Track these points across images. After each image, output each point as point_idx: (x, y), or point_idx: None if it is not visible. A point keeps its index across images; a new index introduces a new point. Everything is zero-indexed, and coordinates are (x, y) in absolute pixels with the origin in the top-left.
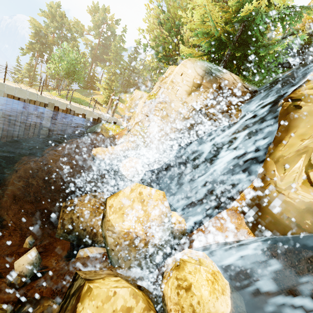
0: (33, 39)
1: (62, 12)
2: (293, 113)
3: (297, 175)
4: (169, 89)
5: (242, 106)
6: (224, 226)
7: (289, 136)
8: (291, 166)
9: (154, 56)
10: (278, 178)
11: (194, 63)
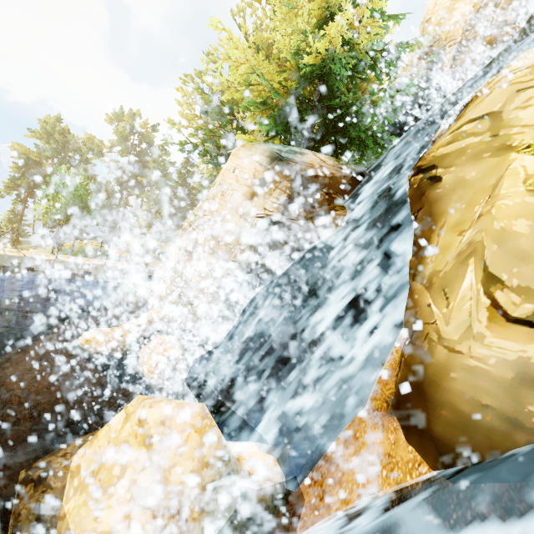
0: (17, 173)
1: (64, 128)
2: (431, 192)
3: (472, 305)
4: (217, 197)
5: (347, 201)
6: (363, 456)
7: (437, 233)
8: (456, 287)
9: (206, 160)
10: (439, 318)
11: (252, 149)
